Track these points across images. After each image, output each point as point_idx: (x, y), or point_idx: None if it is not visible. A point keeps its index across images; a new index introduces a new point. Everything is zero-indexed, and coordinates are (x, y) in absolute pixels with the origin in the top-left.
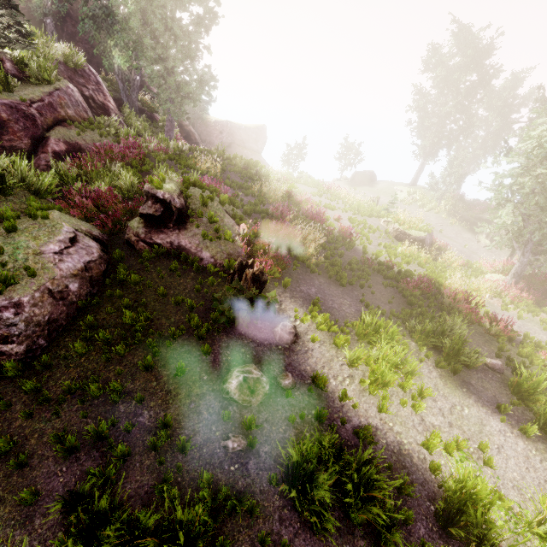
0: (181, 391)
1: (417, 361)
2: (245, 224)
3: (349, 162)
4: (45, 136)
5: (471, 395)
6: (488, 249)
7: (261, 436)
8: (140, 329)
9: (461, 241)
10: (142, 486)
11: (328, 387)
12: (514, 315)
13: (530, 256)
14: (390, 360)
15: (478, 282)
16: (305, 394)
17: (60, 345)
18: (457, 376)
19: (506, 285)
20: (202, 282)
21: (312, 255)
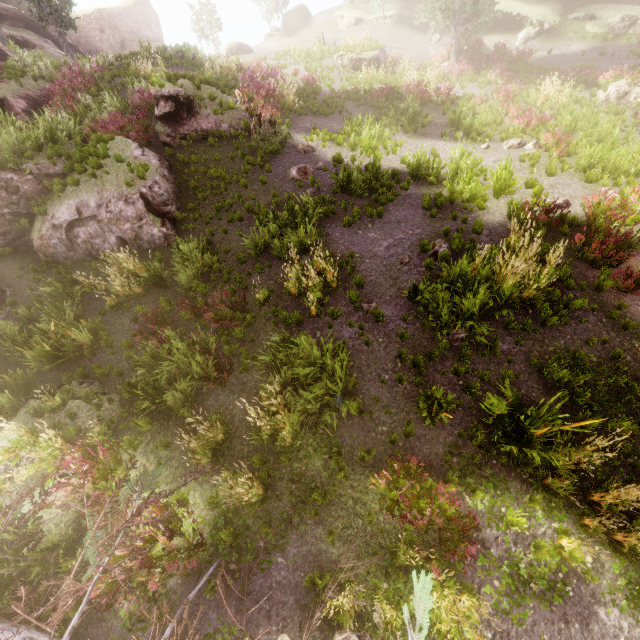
0: (270, 189)
1: (388, 128)
2: (232, 97)
3: (272, 4)
4: (1, 98)
5: (427, 138)
6: (440, 45)
7: (321, 187)
8: (224, 178)
9: (414, 48)
10: (281, 216)
11: (344, 163)
12: (459, 89)
13: (461, 29)
14: (373, 136)
15: (429, 74)
16: (333, 168)
17: (188, 204)
18: (418, 133)
19: (452, 68)
20: (236, 143)
21: (294, 103)
